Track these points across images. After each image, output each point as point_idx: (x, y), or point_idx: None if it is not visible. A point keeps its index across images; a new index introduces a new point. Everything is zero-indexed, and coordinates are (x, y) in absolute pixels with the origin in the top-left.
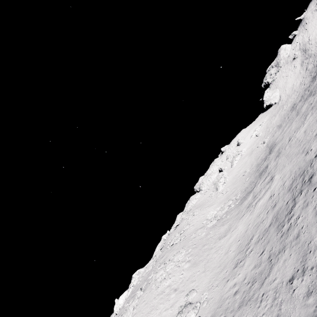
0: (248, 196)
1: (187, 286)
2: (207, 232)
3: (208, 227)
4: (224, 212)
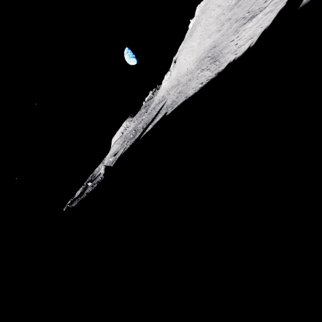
0: (234, 7)
1: (193, 54)
2: (214, 20)
3: (217, 14)
4: (229, 4)
